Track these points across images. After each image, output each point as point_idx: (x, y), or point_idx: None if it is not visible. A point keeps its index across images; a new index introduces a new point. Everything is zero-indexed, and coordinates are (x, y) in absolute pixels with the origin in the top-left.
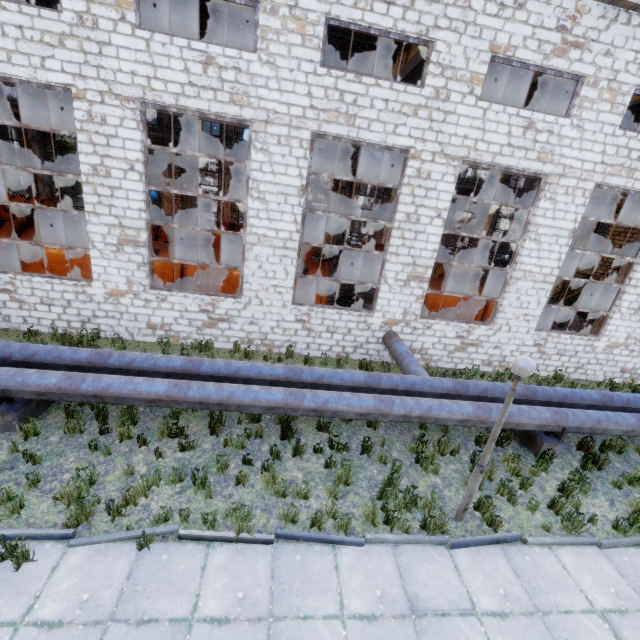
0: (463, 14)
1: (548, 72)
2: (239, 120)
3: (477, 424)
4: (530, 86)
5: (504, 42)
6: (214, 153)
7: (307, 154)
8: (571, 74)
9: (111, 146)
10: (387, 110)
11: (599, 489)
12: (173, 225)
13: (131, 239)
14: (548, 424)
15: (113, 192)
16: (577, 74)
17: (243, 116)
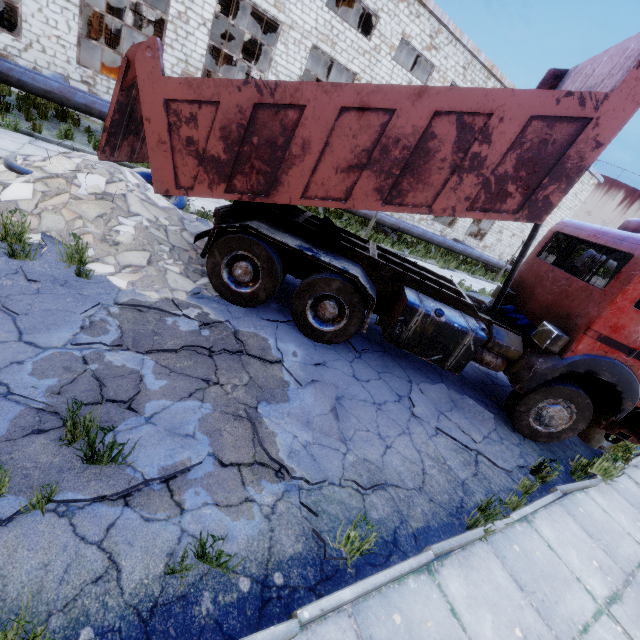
0: (395, 9)
1: (422, 57)
2: (275, 19)
3: (370, 218)
4: (413, 55)
5: (408, 33)
6: (156, 0)
7: (307, 57)
8: (431, 62)
9: (195, 3)
10: (352, 47)
11: (406, 251)
12: (219, 74)
13: (191, 74)
14: (394, 224)
15: (187, 36)
16: (433, 64)
17: (279, 18)
